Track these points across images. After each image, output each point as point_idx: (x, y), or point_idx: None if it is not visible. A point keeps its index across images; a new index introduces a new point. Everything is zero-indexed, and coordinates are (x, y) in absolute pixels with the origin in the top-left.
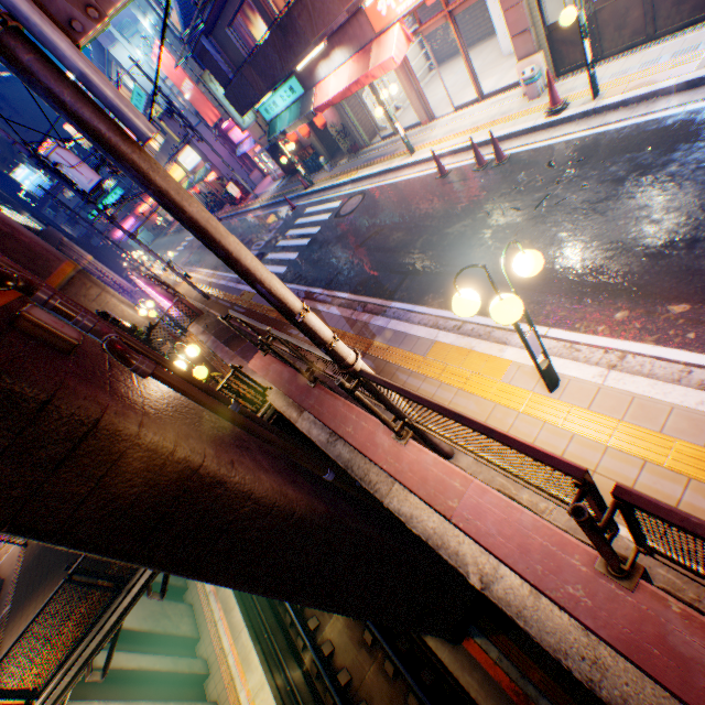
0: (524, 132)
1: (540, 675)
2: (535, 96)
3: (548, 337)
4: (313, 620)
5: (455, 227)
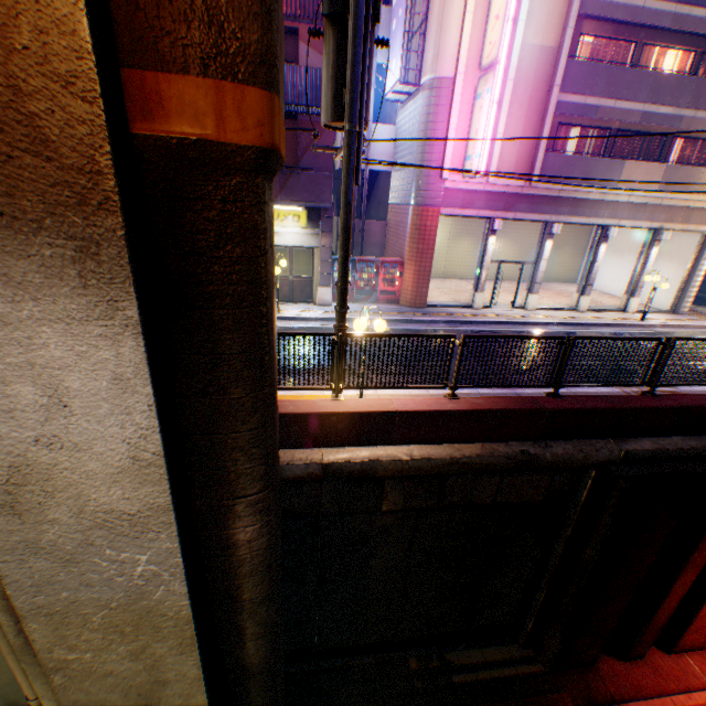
0: None
1: None
2: None
3: None
4: None
5: None
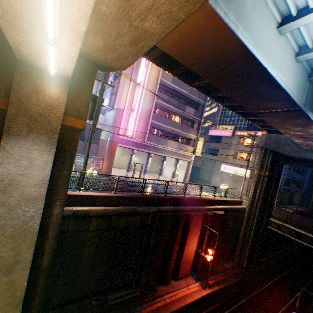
0: None
1: None
2: None
3: None
4: None
5: None
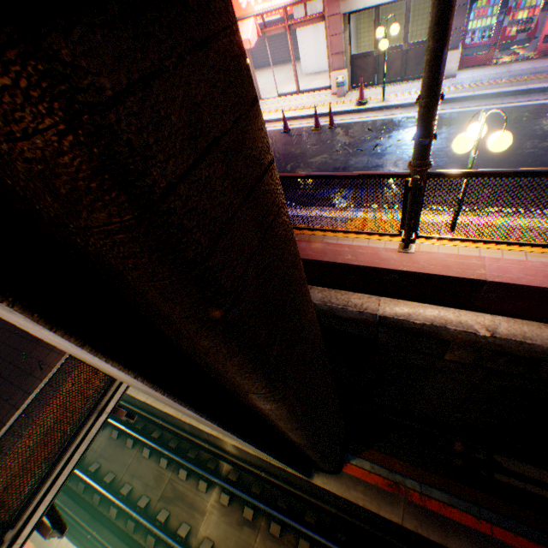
0: (342, 113)
1: (401, 465)
2: (342, 95)
3: (424, 210)
4: (184, 527)
5: (316, 159)
